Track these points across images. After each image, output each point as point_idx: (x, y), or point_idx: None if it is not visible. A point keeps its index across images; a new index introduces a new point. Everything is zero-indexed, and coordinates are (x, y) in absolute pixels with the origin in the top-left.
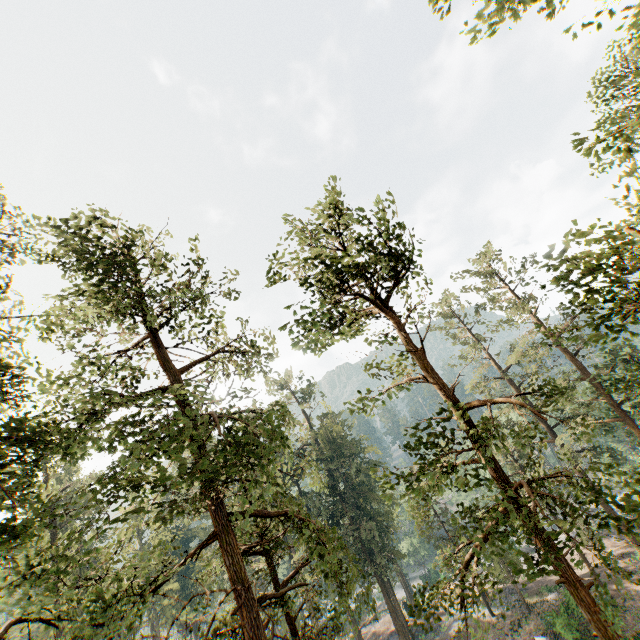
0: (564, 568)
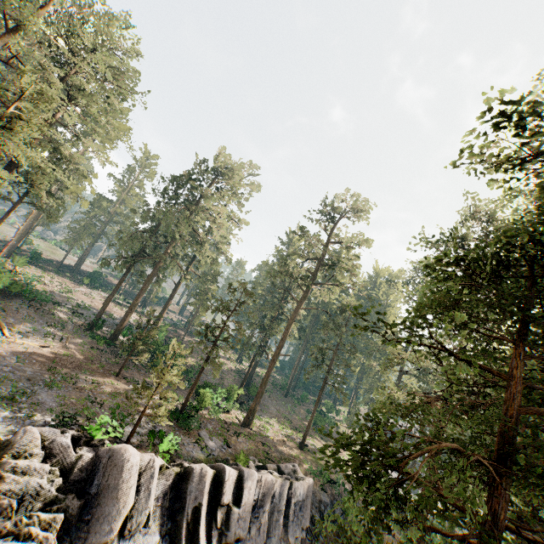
0: None
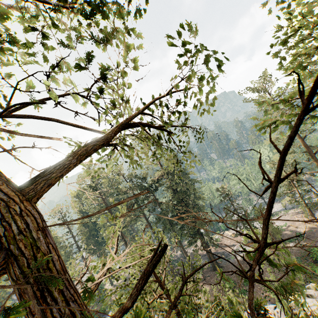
0: None
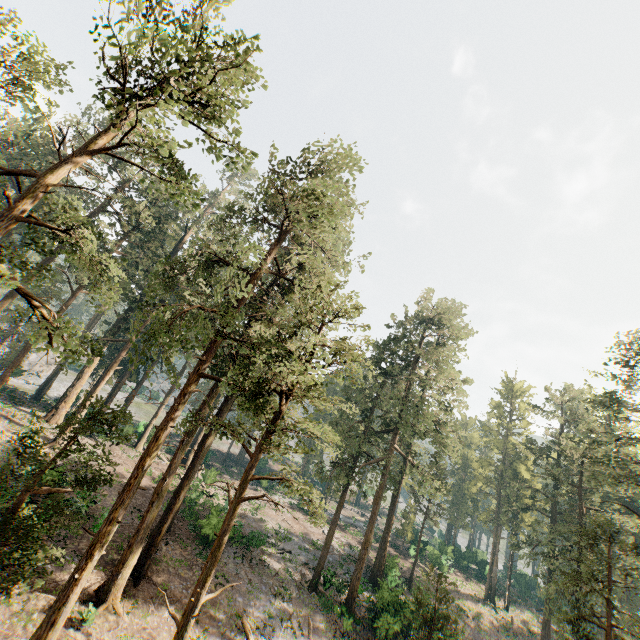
0: None
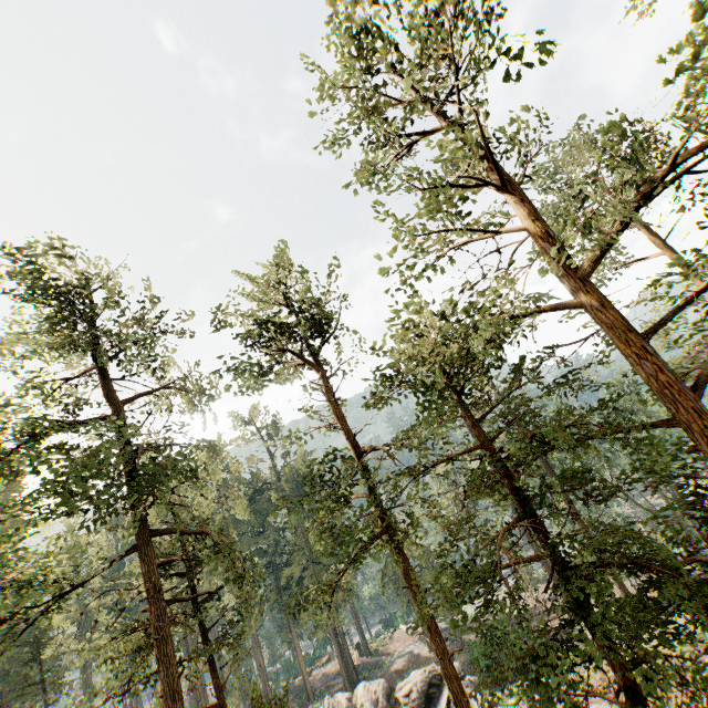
0: (408, 578)
